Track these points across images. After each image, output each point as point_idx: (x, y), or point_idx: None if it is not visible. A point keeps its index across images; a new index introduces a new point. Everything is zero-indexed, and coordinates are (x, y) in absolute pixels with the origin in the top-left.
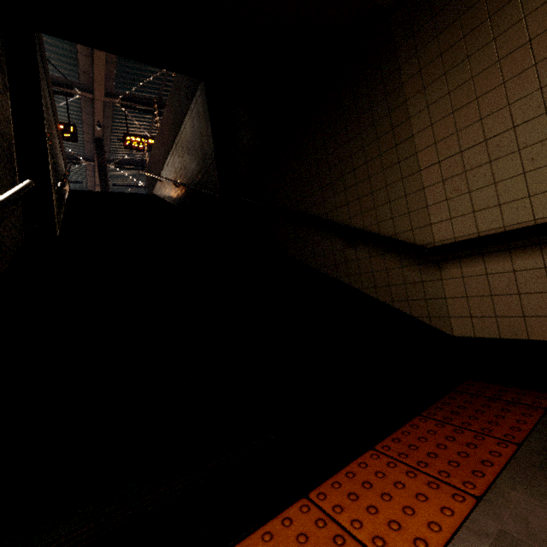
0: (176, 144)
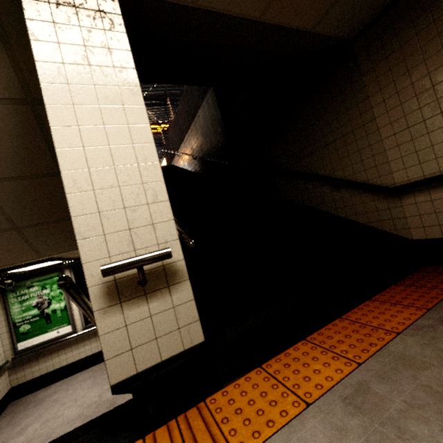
0: (191, 129)
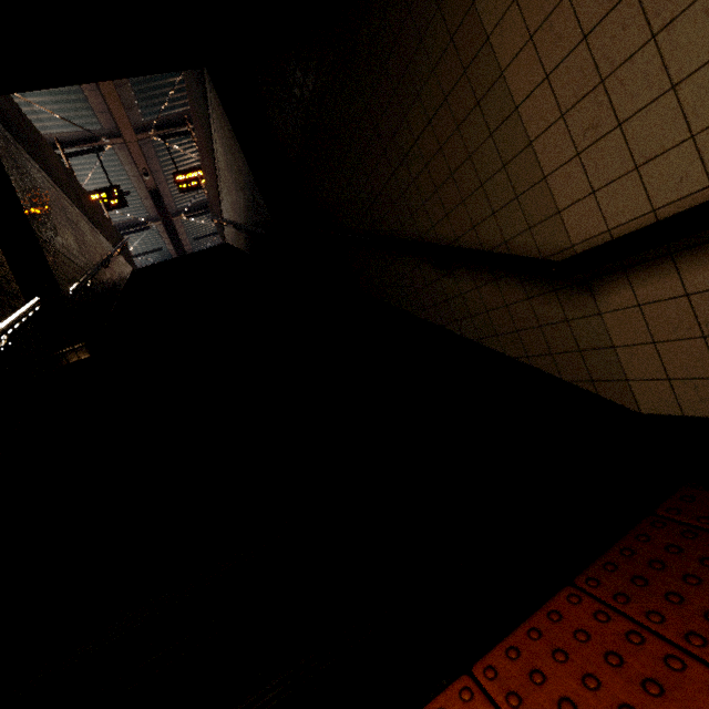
0: (218, 170)
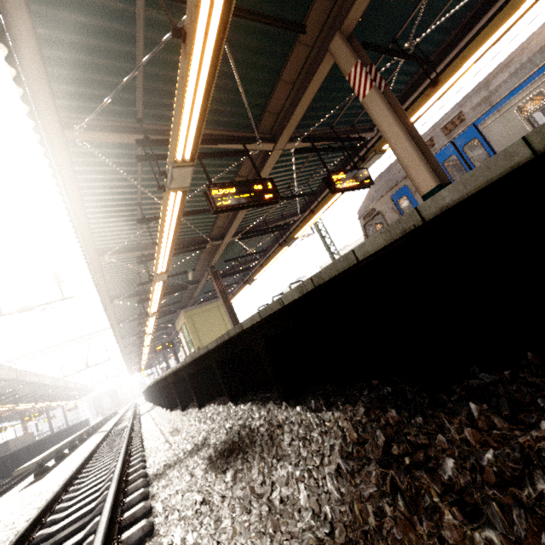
0: None
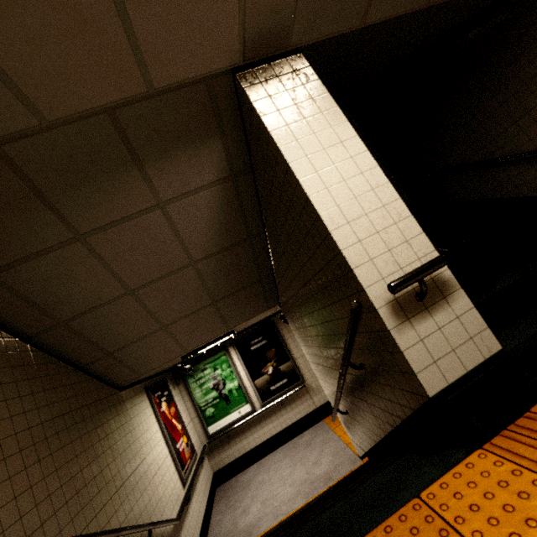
0: None
